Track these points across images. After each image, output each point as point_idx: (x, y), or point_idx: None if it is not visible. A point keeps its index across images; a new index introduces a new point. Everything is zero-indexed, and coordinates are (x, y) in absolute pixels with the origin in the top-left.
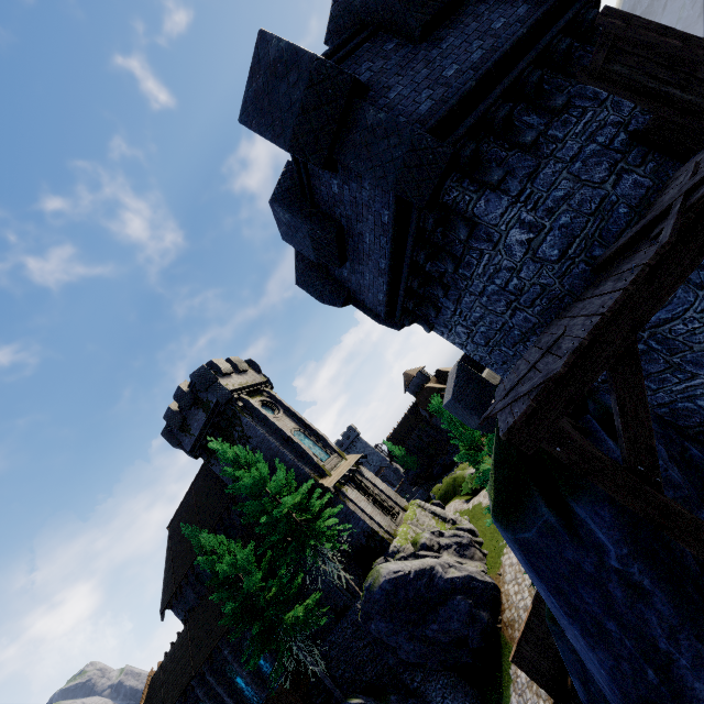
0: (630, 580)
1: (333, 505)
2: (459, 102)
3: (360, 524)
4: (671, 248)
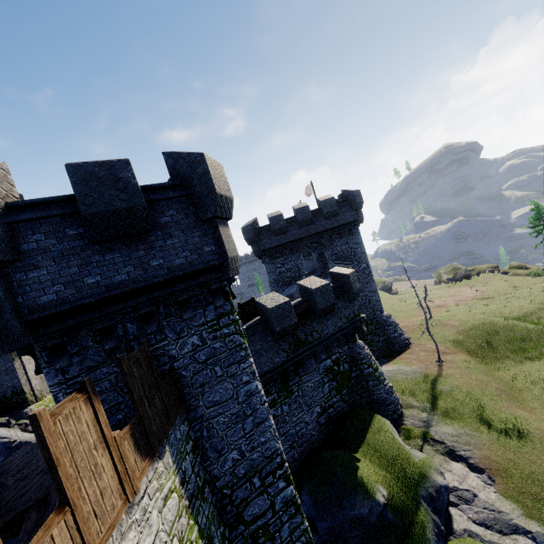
0: None
1: (2, 357)
2: (71, 309)
3: (15, 380)
4: (13, 522)
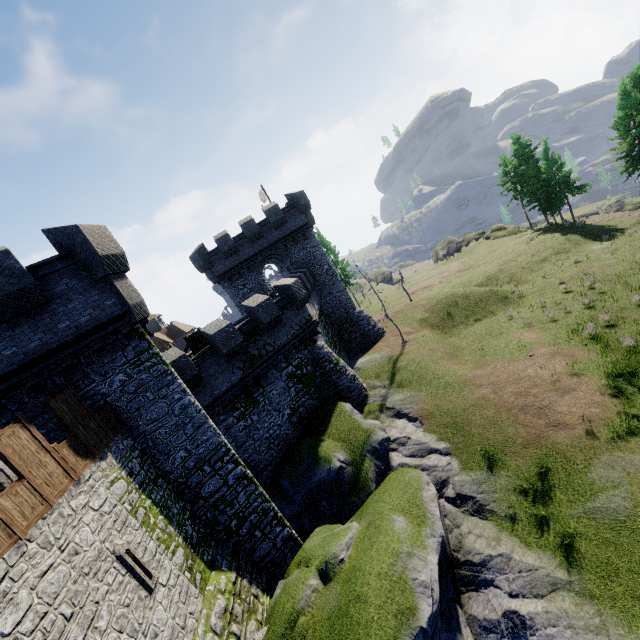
0: None
1: None
2: None
3: None
4: None
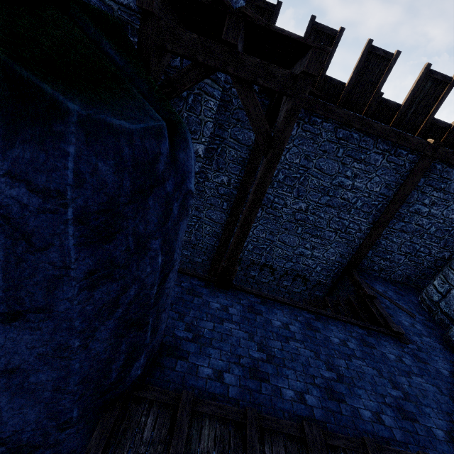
0: (187, 203)
1: None
2: None
3: None
4: None
